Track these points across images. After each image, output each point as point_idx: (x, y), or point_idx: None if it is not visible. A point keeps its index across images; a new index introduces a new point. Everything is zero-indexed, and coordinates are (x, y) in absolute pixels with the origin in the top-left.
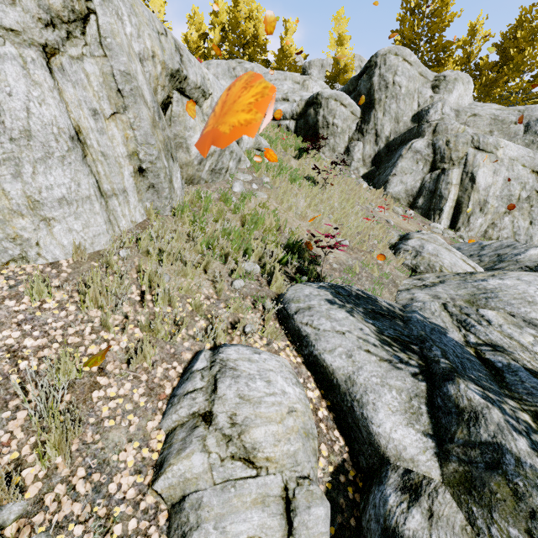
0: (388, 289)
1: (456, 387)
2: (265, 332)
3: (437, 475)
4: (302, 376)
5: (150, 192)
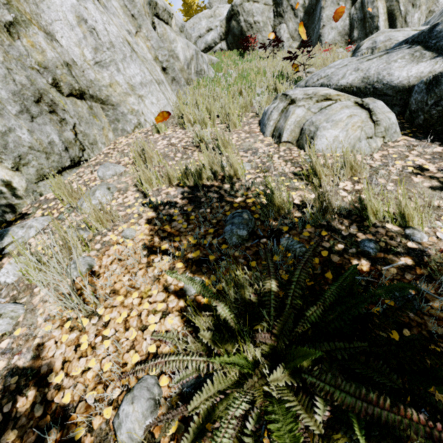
0: None
1: (442, 23)
2: None
3: None
4: None
5: (174, 85)
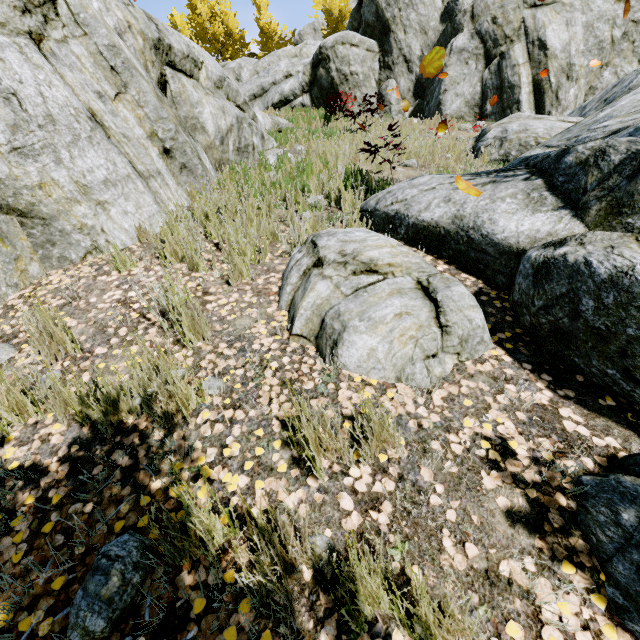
0: None
1: (574, 153)
2: None
3: (581, 229)
4: None
5: (184, 175)
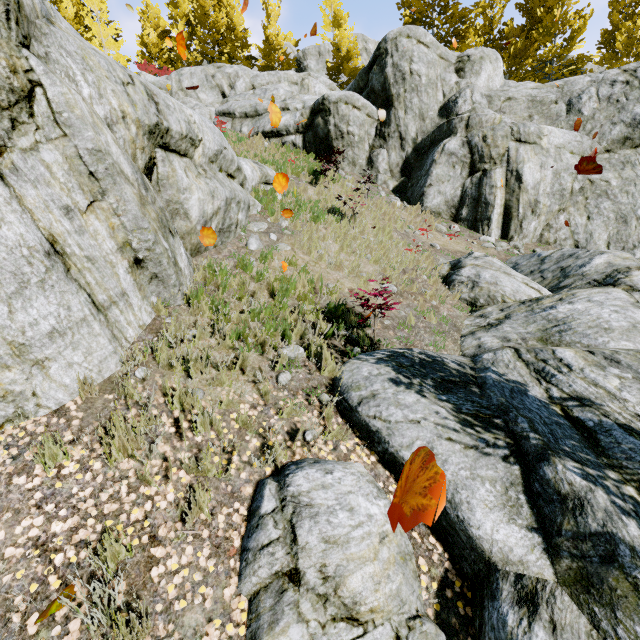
0: (451, 337)
1: (553, 468)
2: (329, 435)
3: (550, 575)
4: (380, 478)
5: (153, 284)
